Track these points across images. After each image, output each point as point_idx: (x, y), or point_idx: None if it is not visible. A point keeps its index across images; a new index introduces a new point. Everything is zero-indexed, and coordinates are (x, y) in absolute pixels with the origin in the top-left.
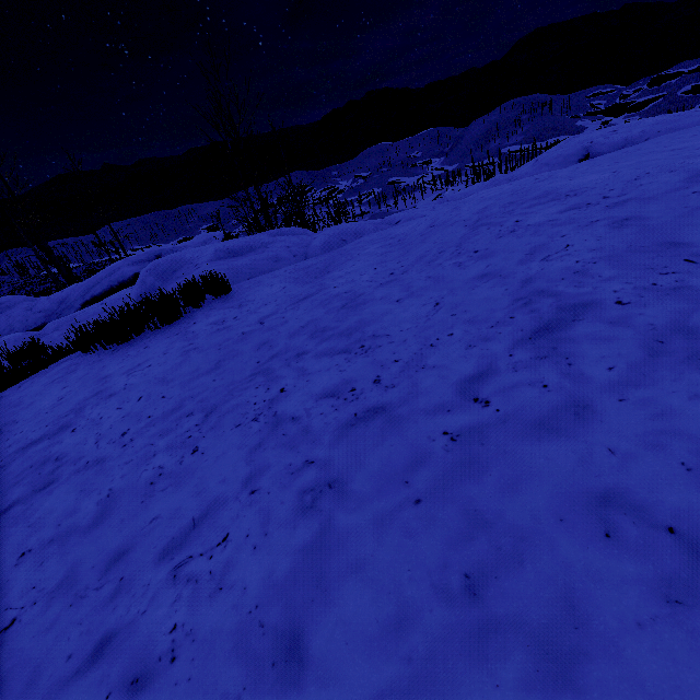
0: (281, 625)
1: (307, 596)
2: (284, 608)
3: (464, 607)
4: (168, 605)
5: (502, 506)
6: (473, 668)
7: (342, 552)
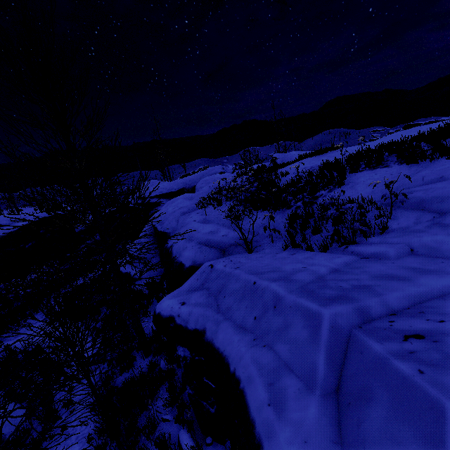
0: None
1: None
2: None
3: None
4: None
5: None
6: None
7: None
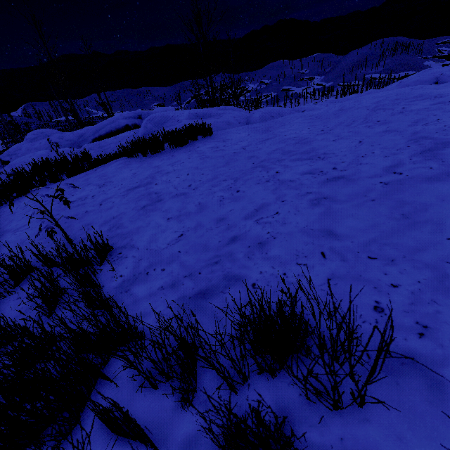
0: (321, 229)
1: (329, 223)
2: (320, 226)
3: (403, 221)
4: (260, 228)
5: (415, 199)
6: (410, 230)
7: (341, 213)
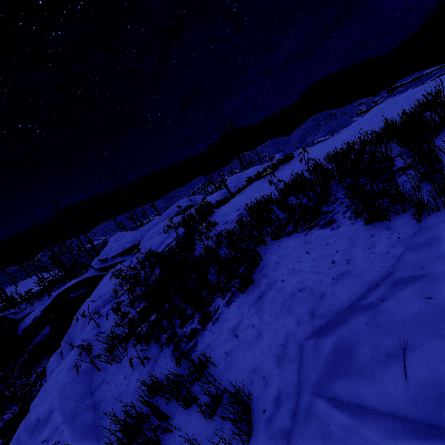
0: None
1: None
2: None
3: None
4: None
5: None
6: None
7: None
